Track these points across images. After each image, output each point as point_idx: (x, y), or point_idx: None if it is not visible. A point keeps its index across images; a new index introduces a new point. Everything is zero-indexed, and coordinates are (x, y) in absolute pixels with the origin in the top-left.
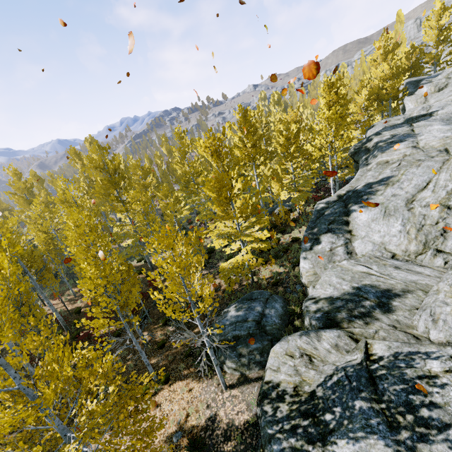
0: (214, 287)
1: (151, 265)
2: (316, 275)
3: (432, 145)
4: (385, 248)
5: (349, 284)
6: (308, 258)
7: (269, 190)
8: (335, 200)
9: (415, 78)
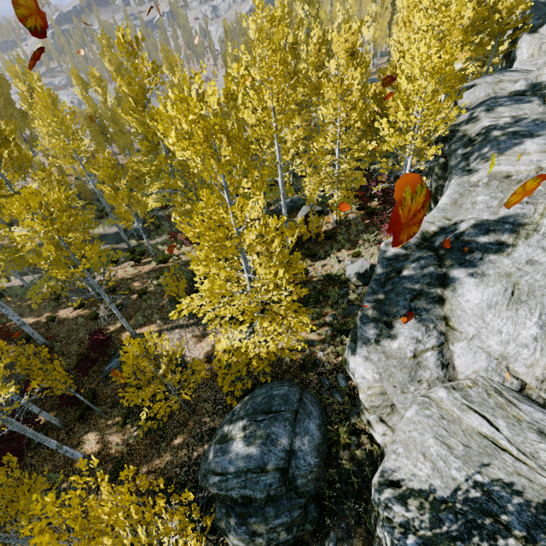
0: (205, 353)
1: (98, 294)
2: (385, 395)
3: None
4: (509, 368)
5: (466, 472)
6: (373, 360)
7: (288, 166)
8: (418, 243)
9: None
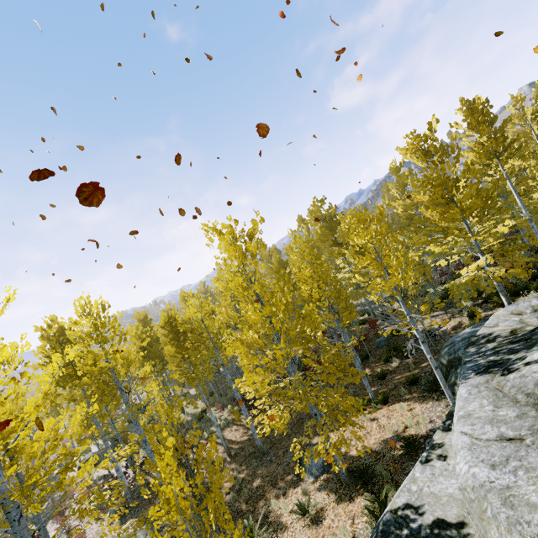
0: (451, 326)
1: (374, 314)
2: None
3: None
4: None
5: None
6: None
7: None
8: None
9: None
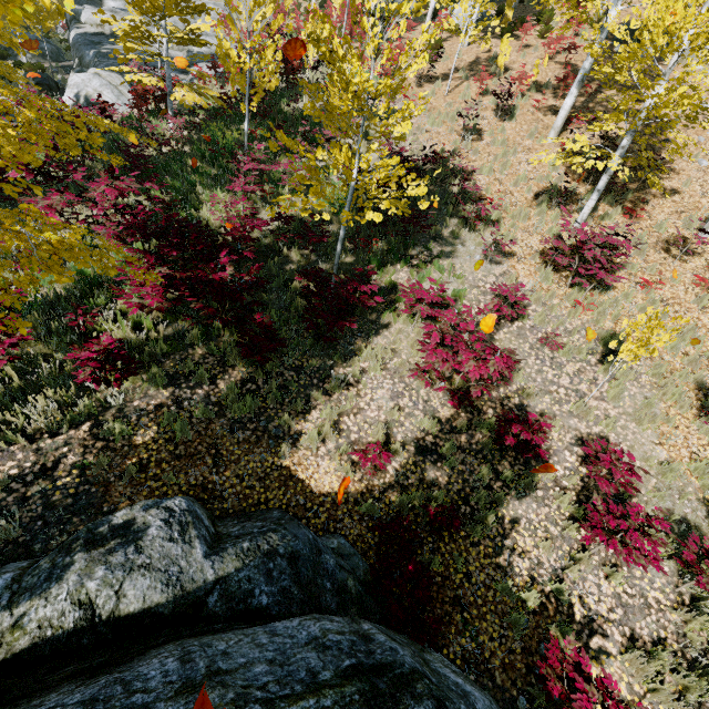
0: None
1: None
2: None
3: None
4: None
5: None
6: None
7: None
8: None
9: None
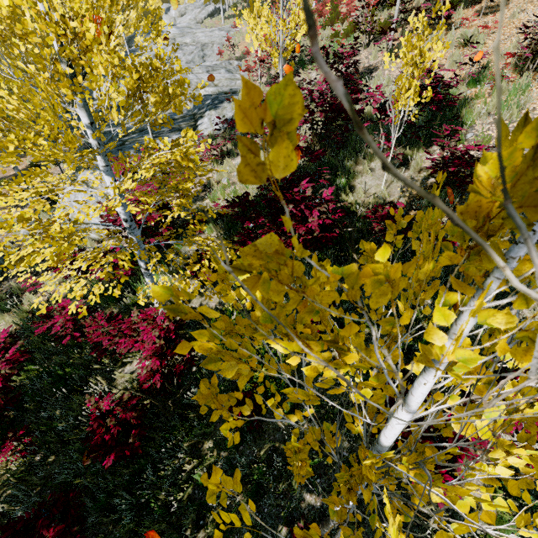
0: None
1: None
2: None
3: (169, 36)
4: None
5: None
6: None
7: None
8: None
9: (169, 4)
